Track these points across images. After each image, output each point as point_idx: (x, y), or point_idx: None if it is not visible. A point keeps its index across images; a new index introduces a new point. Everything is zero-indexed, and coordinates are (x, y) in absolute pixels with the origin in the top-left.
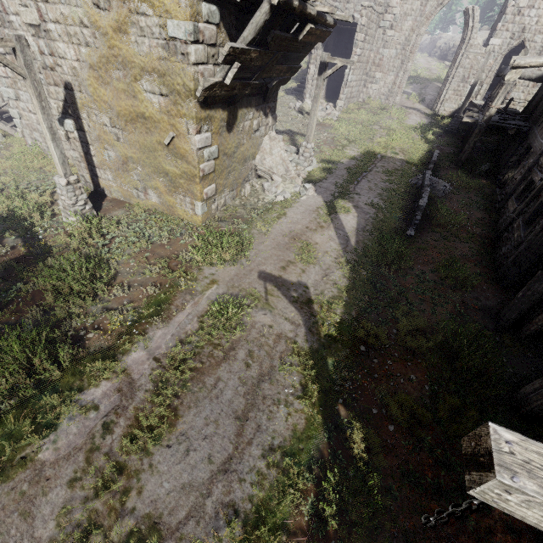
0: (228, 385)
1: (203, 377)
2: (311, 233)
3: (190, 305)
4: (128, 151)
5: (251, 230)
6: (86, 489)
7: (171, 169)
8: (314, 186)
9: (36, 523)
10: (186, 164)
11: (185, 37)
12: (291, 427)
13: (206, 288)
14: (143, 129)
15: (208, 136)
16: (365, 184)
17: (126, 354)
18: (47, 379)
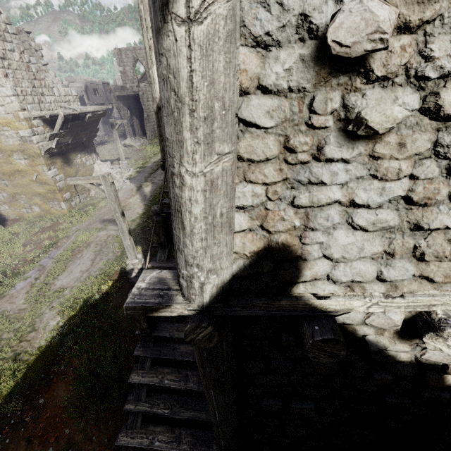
0: (87, 254)
1: (76, 256)
2: (128, 199)
3: (67, 240)
4: (14, 190)
5: (96, 208)
6: (33, 292)
7: (42, 191)
8: (131, 180)
9: (17, 302)
10: (48, 186)
11: (29, 135)
12: (114, 255)
13: (74, 233)
14: (20, 176)
15: (55, 170)
16: (159, 172)
17: (39, 261)
18: (4, 282)
